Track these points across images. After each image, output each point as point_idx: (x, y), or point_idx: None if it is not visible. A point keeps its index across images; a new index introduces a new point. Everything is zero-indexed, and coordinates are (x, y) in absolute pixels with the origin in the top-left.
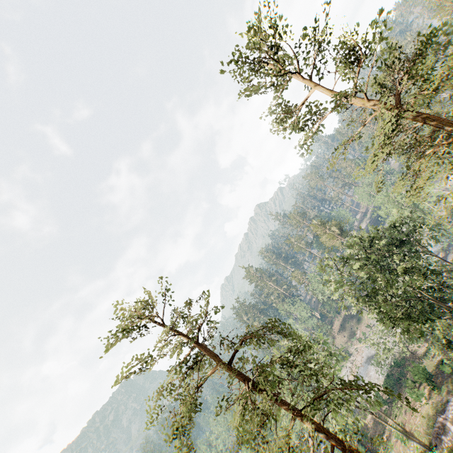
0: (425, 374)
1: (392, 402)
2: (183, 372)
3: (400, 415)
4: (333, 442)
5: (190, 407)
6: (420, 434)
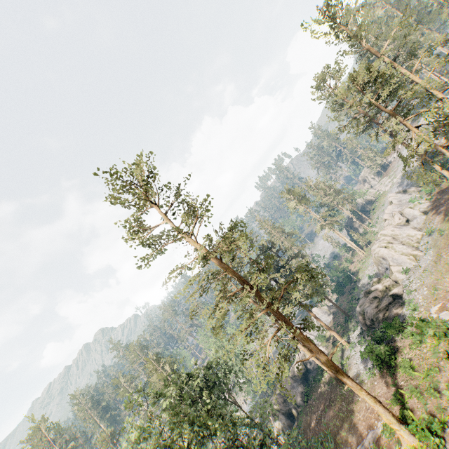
0: None
1: None
2: None
3: None
4: None
5: None
6: None
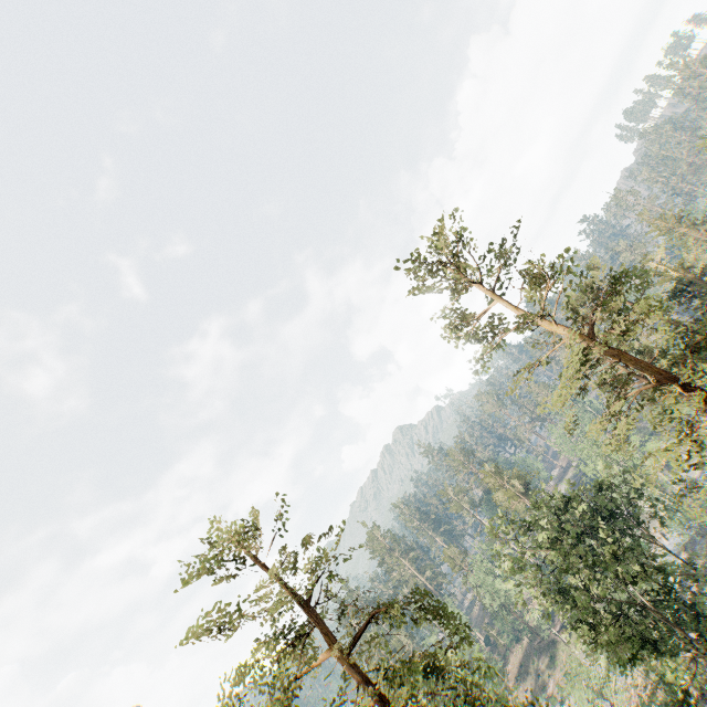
0: None
1: None
2: (271, 661)
3: None
4: None
5: None
6: None
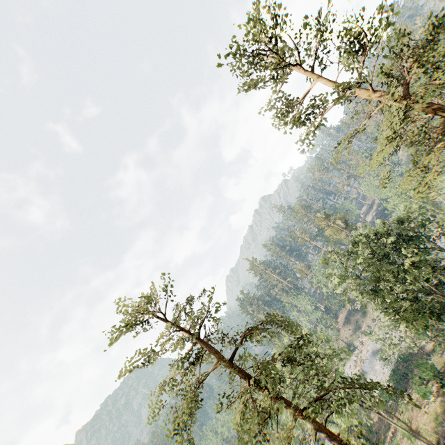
0: (432, 371)
1: (398, 397)
2: (184, 369)
3: (407, 412)
4: (336, 443)
5: (190, 405)
6: (427, 432)
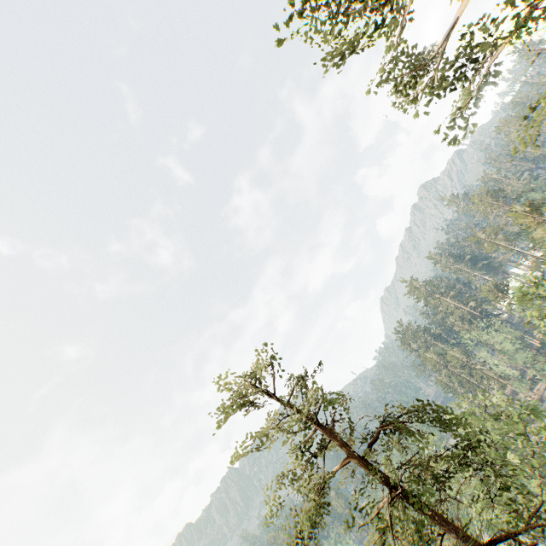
0: None
1: None
2: (305, 460)
3: None
4: None
5: (310, 515)
6: None
